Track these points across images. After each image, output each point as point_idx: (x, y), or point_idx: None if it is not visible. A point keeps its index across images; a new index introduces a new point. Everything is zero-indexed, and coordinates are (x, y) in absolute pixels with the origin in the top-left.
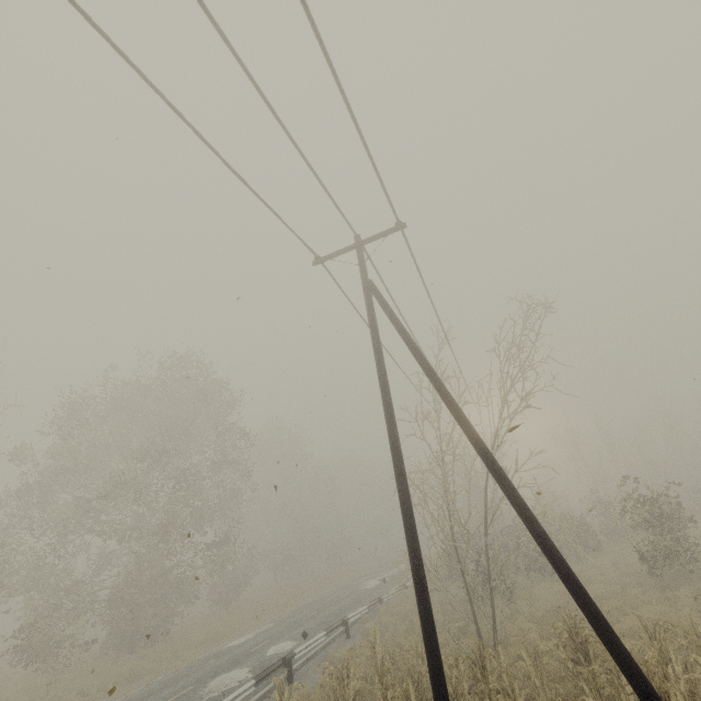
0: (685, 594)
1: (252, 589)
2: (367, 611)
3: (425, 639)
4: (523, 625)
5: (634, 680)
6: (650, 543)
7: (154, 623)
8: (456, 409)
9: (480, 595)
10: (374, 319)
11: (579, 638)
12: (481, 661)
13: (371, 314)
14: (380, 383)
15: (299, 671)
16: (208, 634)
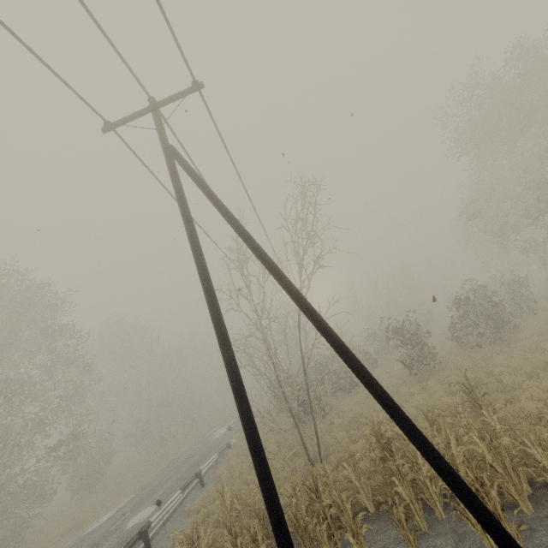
0: (433, 382)
1: (117, 466)
2: (218, 457)
3: (265, 497)
4: (337, 436)
5: (447, 476)
6: (410, 354)
7: (2, 537)
8: (272, 265)
9: (303, 420)
10: (179, 185)
11: (385, 440)
12: (314, 484)
13: (176, 181)
14: (193, 251)
15: (158, 535)
16: (68, 525)
